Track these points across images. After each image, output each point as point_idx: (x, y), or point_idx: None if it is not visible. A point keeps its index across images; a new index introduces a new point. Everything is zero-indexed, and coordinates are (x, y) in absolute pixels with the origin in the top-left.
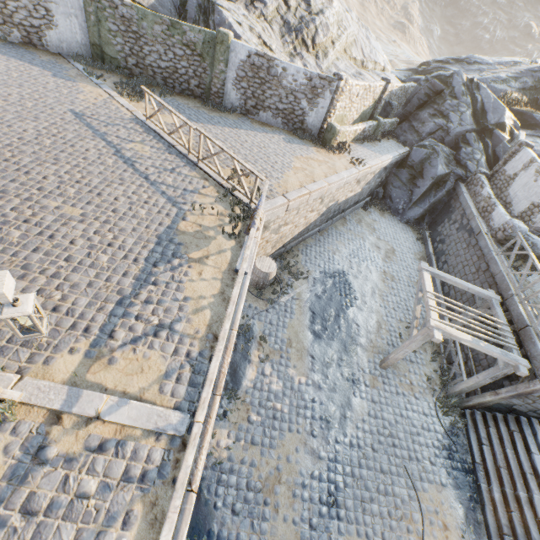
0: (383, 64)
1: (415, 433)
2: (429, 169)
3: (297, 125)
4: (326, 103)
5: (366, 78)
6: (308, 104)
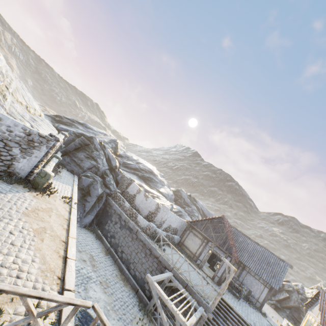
0: (40, 111)
1: None
2: (94, 190)
3: (1, 168)
4: (41, 154)
5: (41, 124)
6: (21, 152)
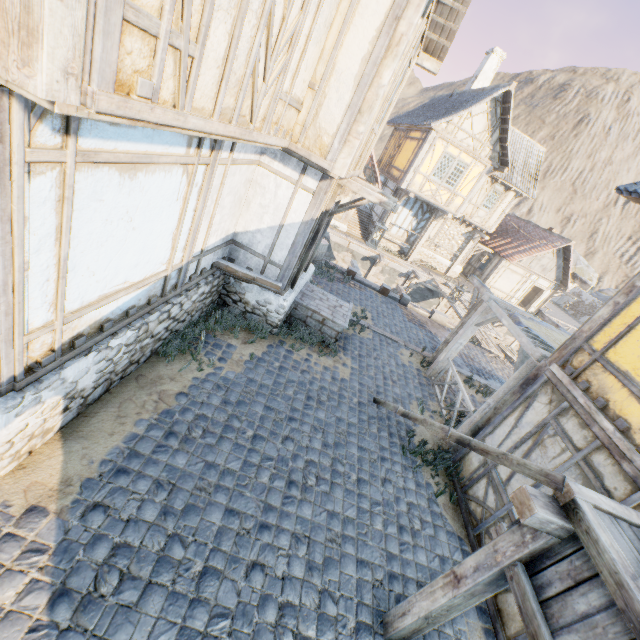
0: None
1: None
2: None
3: None
4: None
5: None
6: None
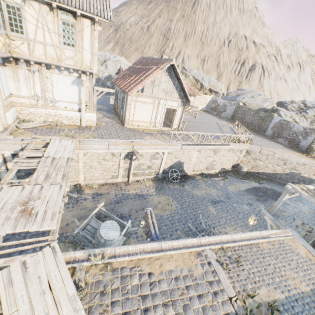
0: None
1: (263, 228)
2: None
3: (295, 145)
4: (312, 138)
5: None
6: (302, 138)
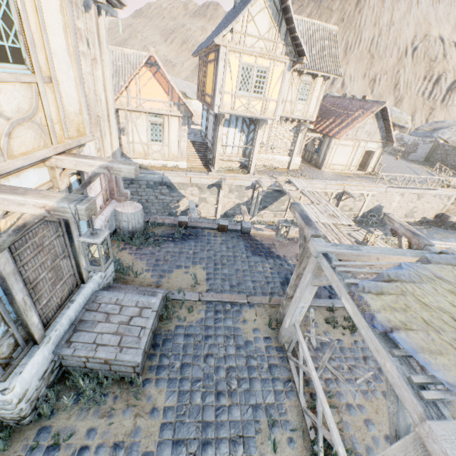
0: None
1: None
2: None
3: None
4: None
5: None
6: None
